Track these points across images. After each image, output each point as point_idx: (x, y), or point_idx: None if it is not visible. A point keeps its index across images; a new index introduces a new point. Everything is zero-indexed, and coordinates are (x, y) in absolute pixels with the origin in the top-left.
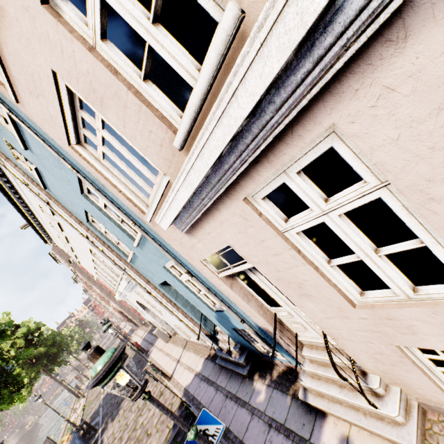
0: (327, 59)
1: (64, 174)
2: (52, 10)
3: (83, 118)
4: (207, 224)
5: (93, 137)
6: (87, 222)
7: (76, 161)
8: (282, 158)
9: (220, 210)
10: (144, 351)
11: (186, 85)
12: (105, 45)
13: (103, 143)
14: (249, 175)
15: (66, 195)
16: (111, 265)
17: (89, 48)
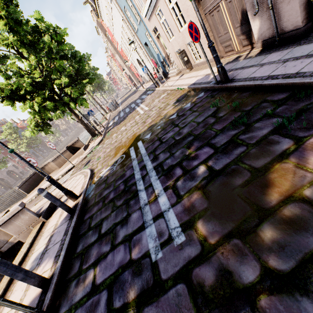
0: None
1: None
2: None
3: None
4: (151, 19)
5: None
6: (124, 11)
7: None
8: (156, 8)
9: (152, 16)
10: (137, 87)
11: None
12: None
13: None
14: (154, 10)
15: None
16: (129, 34)
17: None
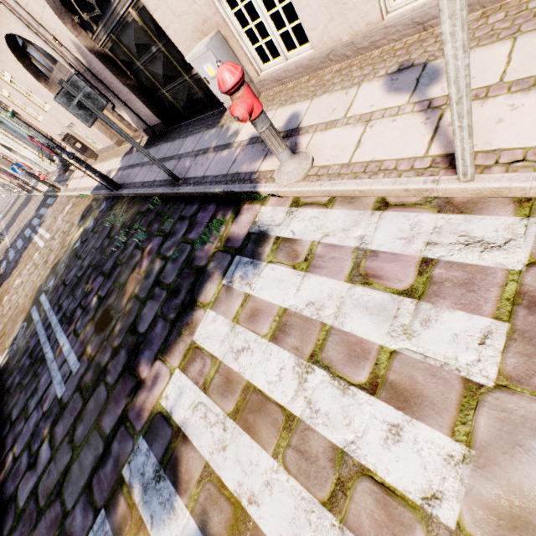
0: None
1: None
2: None
3: None
4: None
5: None
6: None
7: None
8: None
9: None
10: (29, 190)
11: None
12: None
13: None
14: None
15: None
16: None
17: None
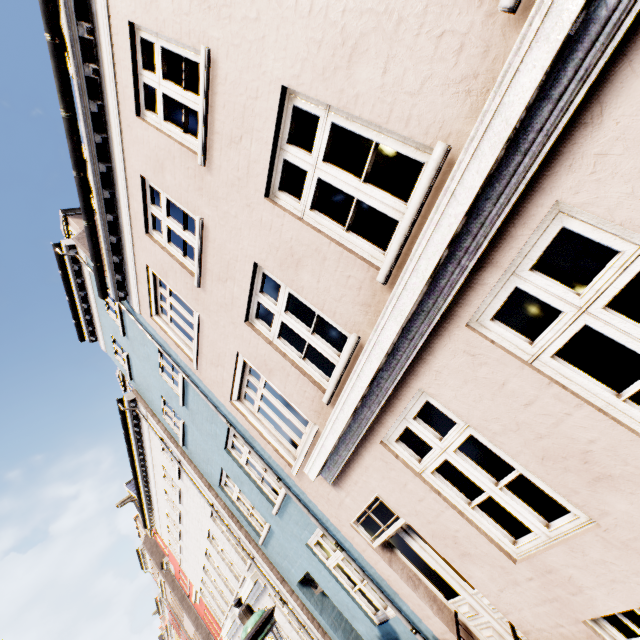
0: (402, 360)
1: (213, 428)
2: (250, 323)
3: (248, 379)
4: (353, 471)
5: (253, 394)
6: (219, 485)
7: (232, 415)
8: (399, 408)
9: (363, 455)
10: None
11: (331, 335)
12: (280, 341)
13: (261, 398)
14: (380, 422)
15: (205, 452)
16: (233, 555)
17: (269, 343)
